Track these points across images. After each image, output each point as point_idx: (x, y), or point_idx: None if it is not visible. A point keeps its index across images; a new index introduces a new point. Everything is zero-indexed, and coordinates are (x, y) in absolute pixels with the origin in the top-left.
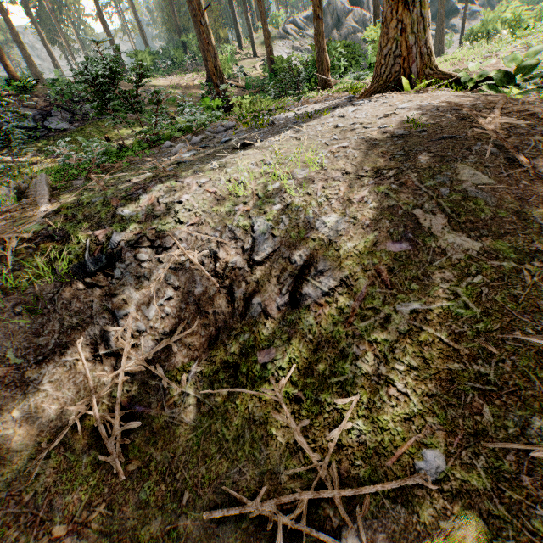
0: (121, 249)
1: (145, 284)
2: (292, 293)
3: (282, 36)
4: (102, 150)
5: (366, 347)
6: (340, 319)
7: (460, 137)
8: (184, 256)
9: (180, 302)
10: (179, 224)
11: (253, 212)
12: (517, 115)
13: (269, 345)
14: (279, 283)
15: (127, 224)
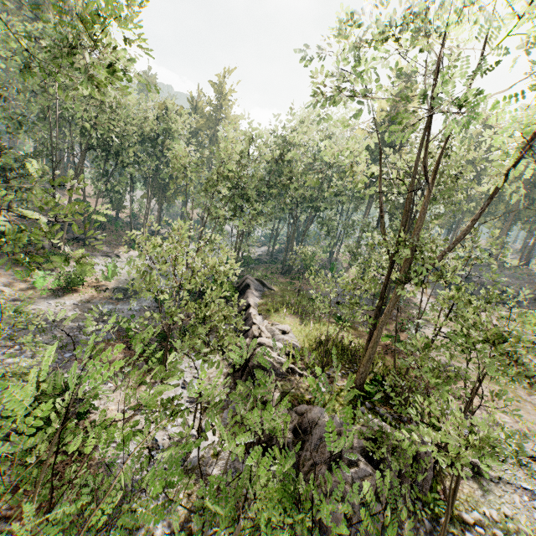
0: None
1: None
2: None
3: None
4: None
5: None
6: None
7: None
8: None
9: None
10: None
11: None
12: None
13: None
14: None
15: None
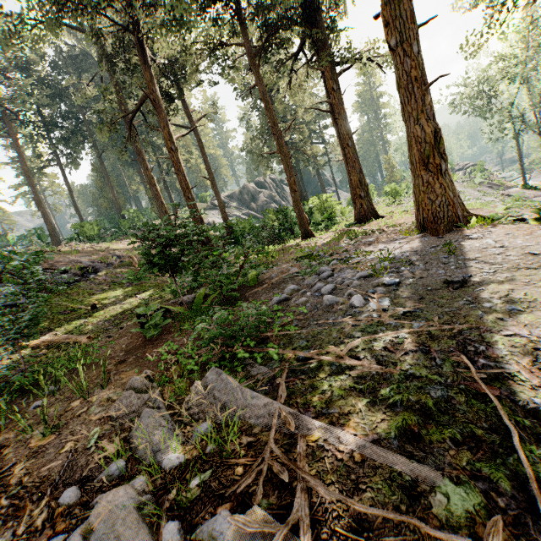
0: None
1: None
2: None
3: (212, 207)
4: (254, 316)
5: None
6: None
7: None
8: None
9: None
10: None
11: None
12: None
13: None
14: None
15: None
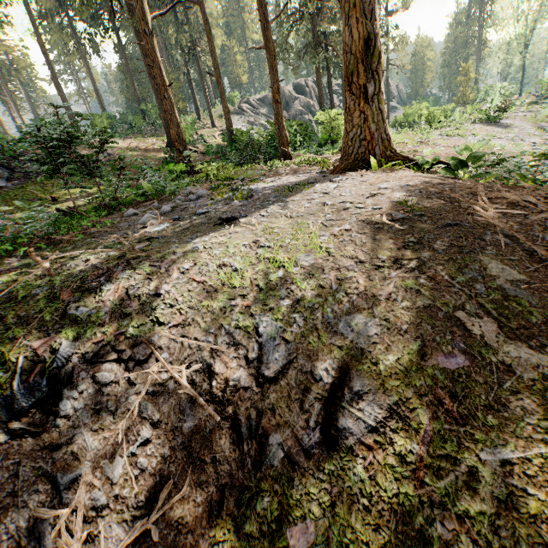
0: (73, 368)
1: (108, 422)
2: (324, 426)
3: (238, 111)
4: (49, 220)
5: (455, 524)
6: (404, 473)
7: (464, 224)
8: (166, 372)
9: (161, 446)
10: (158, 325)
11: (255, 309)
12: (502, 203)
13: (303, 516)
14: (304, 411)
15: (83, 328)
